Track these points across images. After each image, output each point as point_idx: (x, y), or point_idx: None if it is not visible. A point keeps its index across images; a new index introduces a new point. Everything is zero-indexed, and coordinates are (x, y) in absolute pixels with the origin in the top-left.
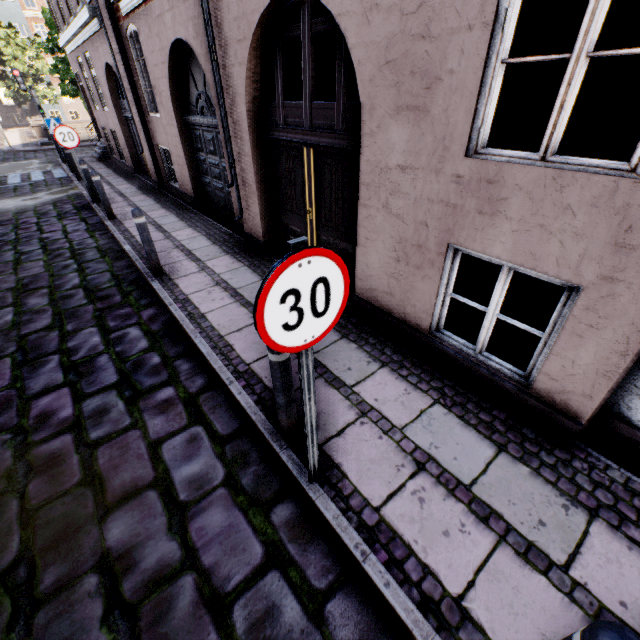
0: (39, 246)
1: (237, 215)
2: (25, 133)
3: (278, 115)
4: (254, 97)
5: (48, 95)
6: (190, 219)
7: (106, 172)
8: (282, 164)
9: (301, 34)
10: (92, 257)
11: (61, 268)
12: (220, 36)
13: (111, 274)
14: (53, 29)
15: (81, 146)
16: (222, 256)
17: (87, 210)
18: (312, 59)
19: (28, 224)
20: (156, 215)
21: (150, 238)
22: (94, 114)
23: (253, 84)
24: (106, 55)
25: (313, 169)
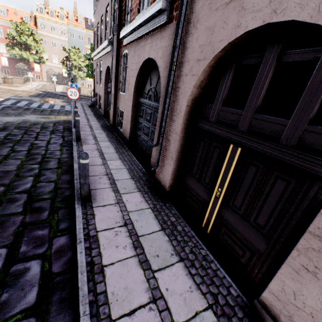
0: (27, 148)
1: (152, 162)
2: (65, 88)
3: (211, 114)
4: (194, 98)
5: (82, 76)
6: (122, 153)
7: (89, 113)
8: (201, 146)
9: (262, 61)
10: (51, 166)
11: (27, 170)
12: (182, 56)
13: (55, 185)
14: (92, 51)
15: (85, 98)
16: (135, 192)
17: (69, 131)
18: (268, 81)
19: (33, 132)
20: (103, 145)
21: (87, 174)
22: (95, 86)
23: (197, 89)
24: (109, 62)
25: (235, 162)
